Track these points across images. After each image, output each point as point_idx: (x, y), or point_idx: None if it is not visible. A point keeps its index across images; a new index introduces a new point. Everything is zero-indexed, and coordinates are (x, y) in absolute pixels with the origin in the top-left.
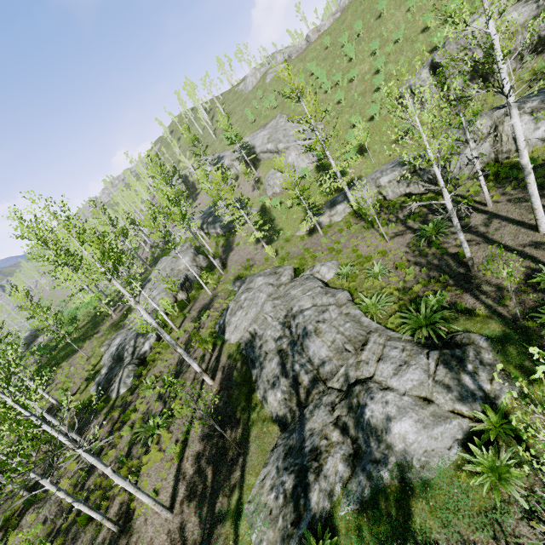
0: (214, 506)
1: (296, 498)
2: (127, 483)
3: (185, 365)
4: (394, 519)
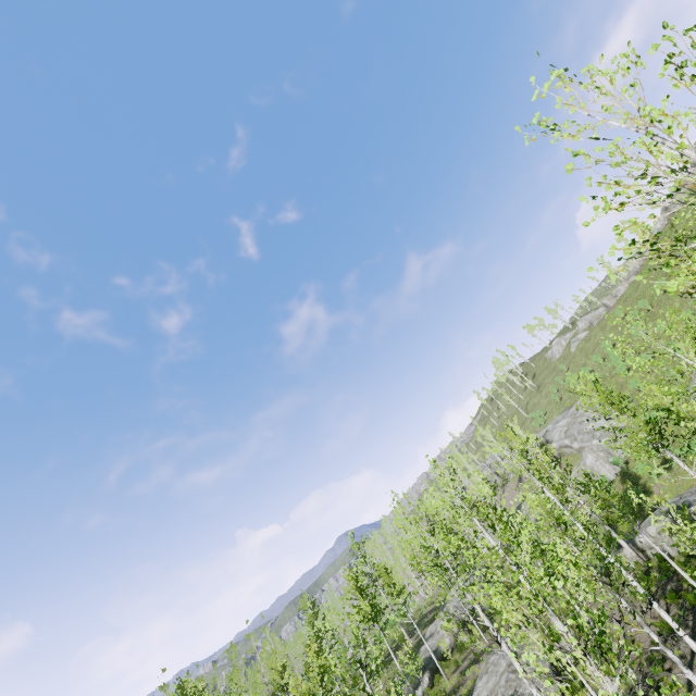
0: None
1: None
2: None
3: None
4: None
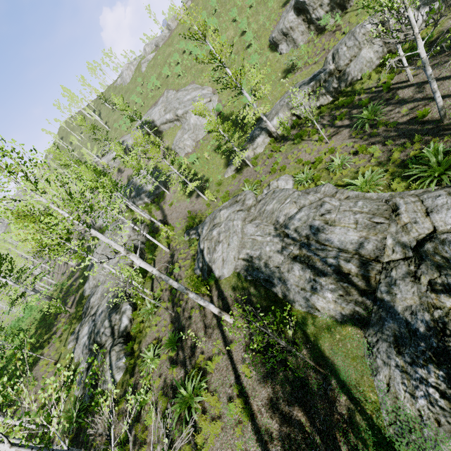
0: None
1: None
2: None
3: (183, 319)
4: None
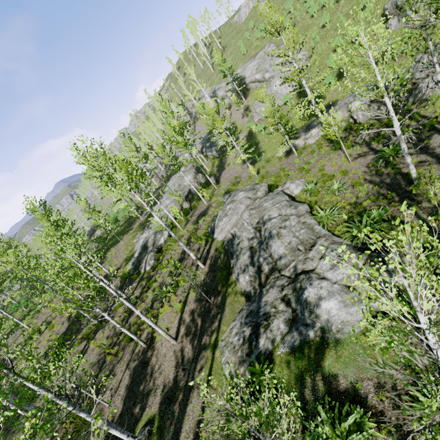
0: (201, 340)
1: (251, 341)
2: (149, 320)
3: (186, 254)
4: (312, 360)
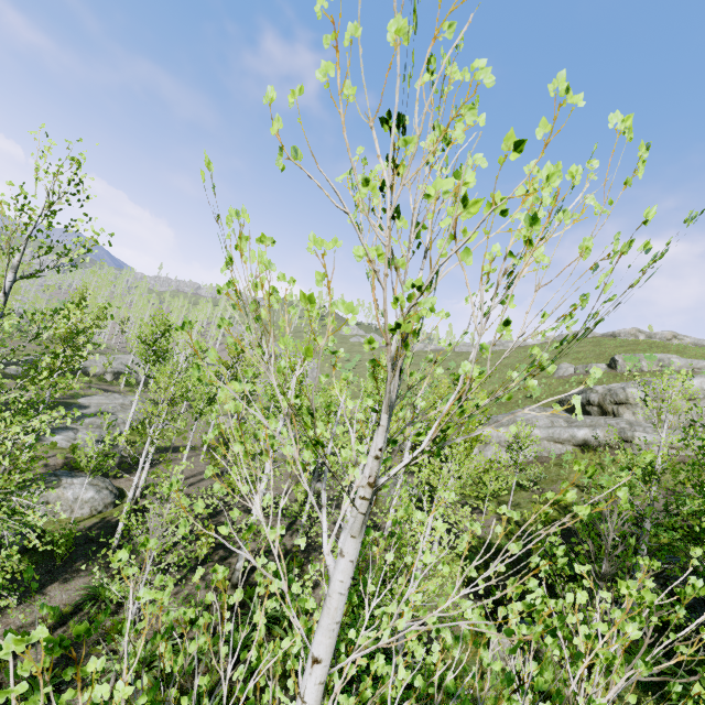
0: None
1: None
2: None
3: None
4: None
